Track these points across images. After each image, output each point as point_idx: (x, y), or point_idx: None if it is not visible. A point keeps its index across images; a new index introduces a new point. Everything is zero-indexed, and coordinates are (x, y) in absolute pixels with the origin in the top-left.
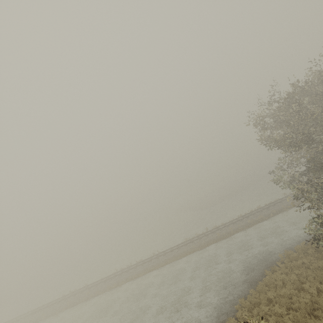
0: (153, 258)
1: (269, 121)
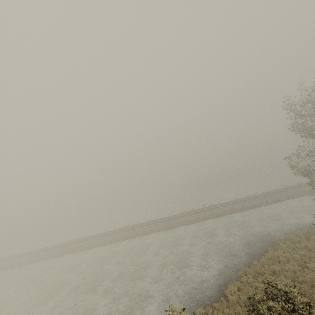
0: (151, 223)
1: (311, 108)
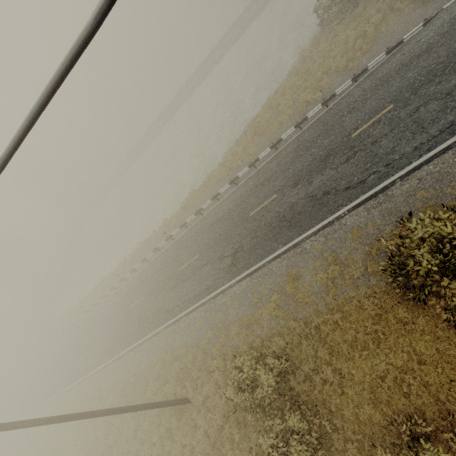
0: (251, 5)
1: None
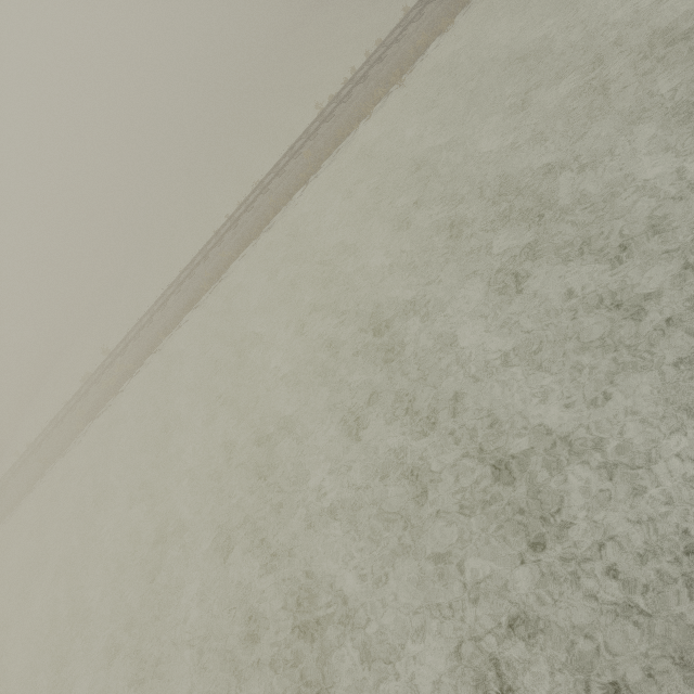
0: None
1: None
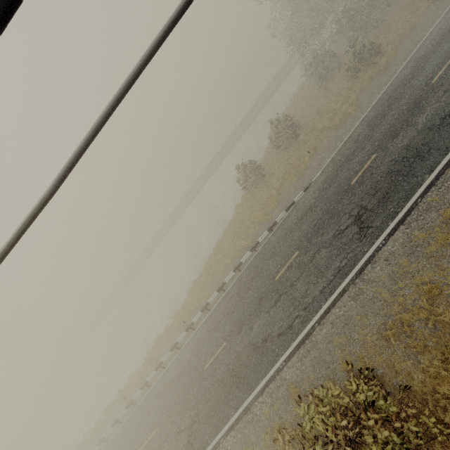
0: (204, 172)
1: None
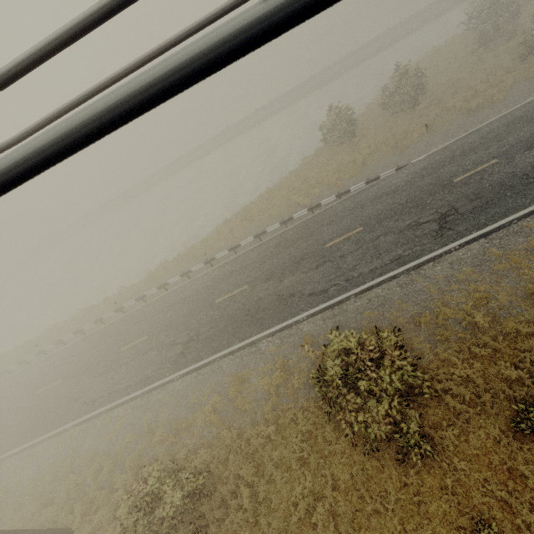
0: (274, 102)
1: None
